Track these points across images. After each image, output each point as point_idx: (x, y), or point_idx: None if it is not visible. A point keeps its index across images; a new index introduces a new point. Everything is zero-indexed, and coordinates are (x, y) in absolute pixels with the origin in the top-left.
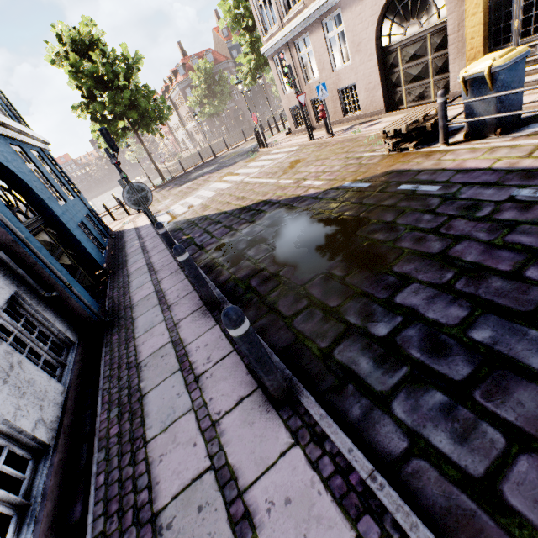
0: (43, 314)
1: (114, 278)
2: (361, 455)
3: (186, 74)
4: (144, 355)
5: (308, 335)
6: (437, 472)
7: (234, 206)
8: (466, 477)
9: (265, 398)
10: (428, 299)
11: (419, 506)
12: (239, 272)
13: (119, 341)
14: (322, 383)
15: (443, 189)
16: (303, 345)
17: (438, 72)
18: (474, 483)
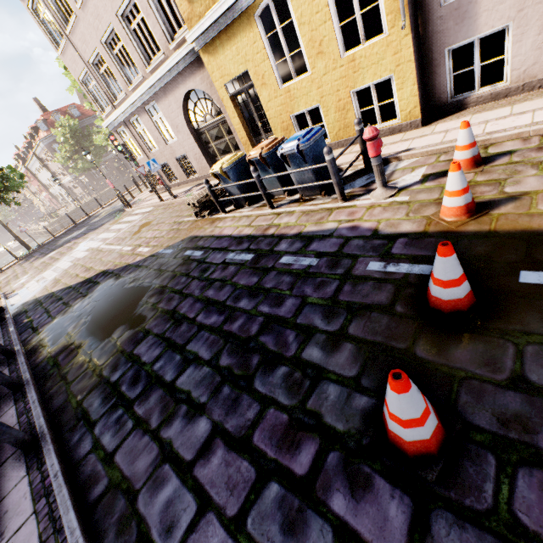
0: None
1: None
2: (57, 465)
3: (49, 130)
4: None
5: (75, 393)
6: (96, 458)
7: (79, 279)
8: (106, 454)
9: (22, 452)
10: (149, 346)
11: (78, 480)
12: (54, 350)
13: None
14: (67, 427)
15: (203, 254)
16: (69, 402)
17: (236, 148)
18: (108, 456)
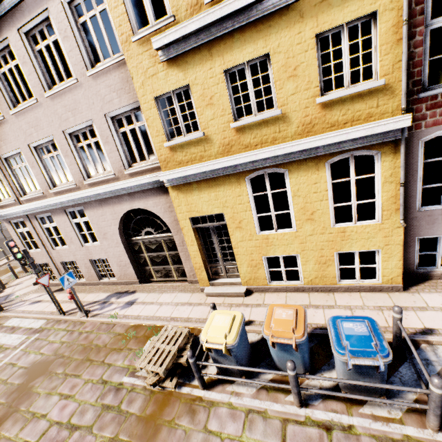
0: None
1: None
2: None
3: None
4: None
5: None
6: None
7: None
8: None
9: None
10: None
11: None
12: None
13: None
14: None
15: None
16: None
17: (176, 263)
18: None
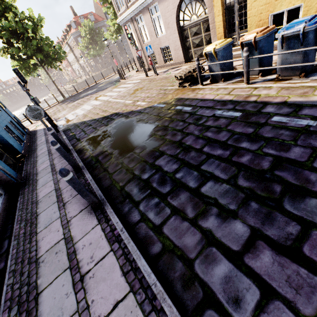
0: None
1: (28, 159)
2: (120, 223)
3: (77, 28)
4: (40, 197)
5: (117, 181)
6: (146, 226)
7: (100, 116)
8: (154, 226)
9: (91, 209)
10: (167, 162)
11: (136, 237)
12: (94, 153)
13: (28, 192)
14: (117, 200)
15: (192, 109)
16: (114, 185)
17: (207, 43)
18: (156, 227)
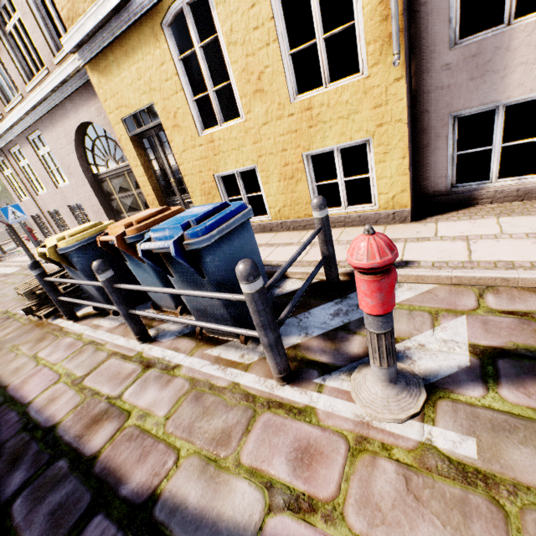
0: None
1: None
2: None
3: None
4: None
5: None
6: None
7: None
8: None
9: None
10: None
11: None
12: None
13: None
14: None
15: None
16: None
17: (147, 206)
18: None
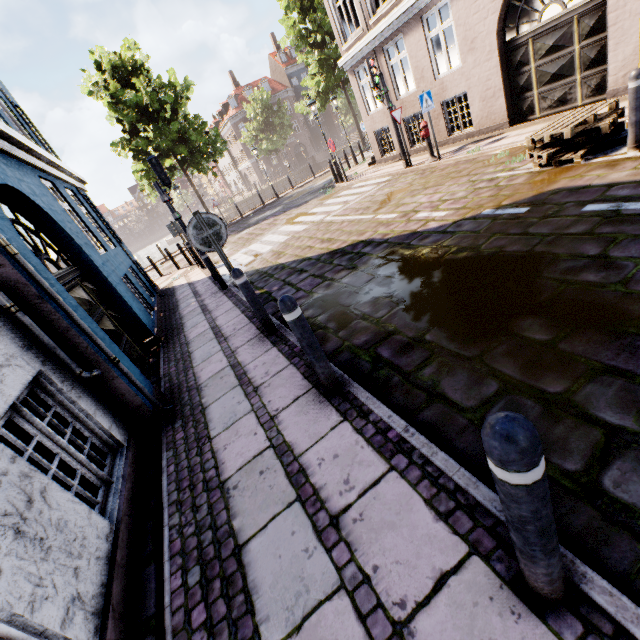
0: (78, 404)
1: (169, 347)
2: None
3: (239, 107)
4: (229, 467)
5: None
6: None
7: (319, 250)
8: None
9: (497, 581)
10: None
11: None
12: (354, 337)
13: (187, 442)
14: (610, 552)
15: None
16: None
17: (589, 66)
18: None
